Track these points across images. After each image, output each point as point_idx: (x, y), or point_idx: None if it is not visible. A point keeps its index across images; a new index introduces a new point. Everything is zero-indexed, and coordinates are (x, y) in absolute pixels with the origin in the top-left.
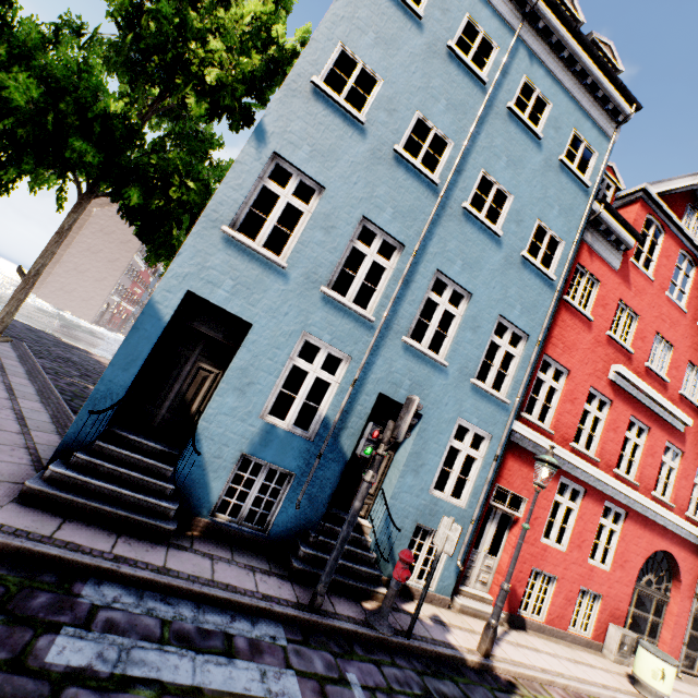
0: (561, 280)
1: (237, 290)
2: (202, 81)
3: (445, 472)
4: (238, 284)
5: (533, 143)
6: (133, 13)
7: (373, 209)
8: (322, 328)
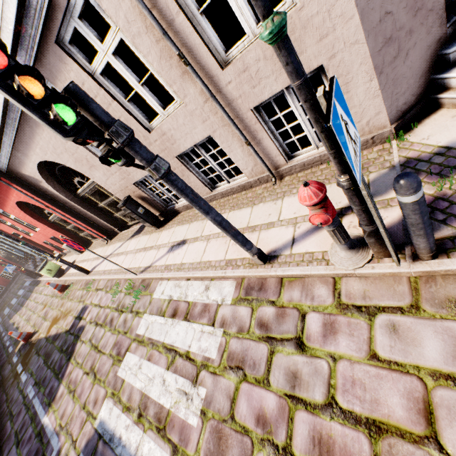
0: None
1: None
2: None
3: None
4: None
5: None
6: None
7: None
8: None
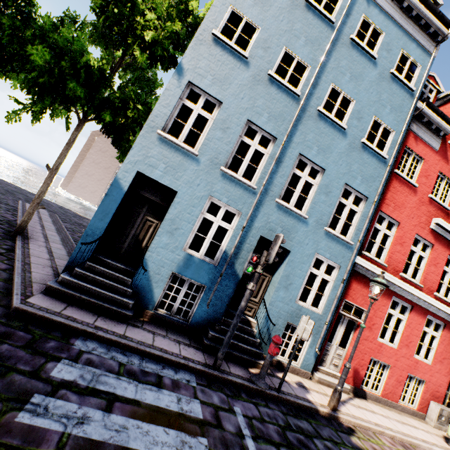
0: (391, 158)
1: (167, 170)
2: (143, 40)
3: (309, 292)
4: (168, 166)
5: (370, 62)
6: (104, 4)
7: (254, 115)
8: (221, 194)
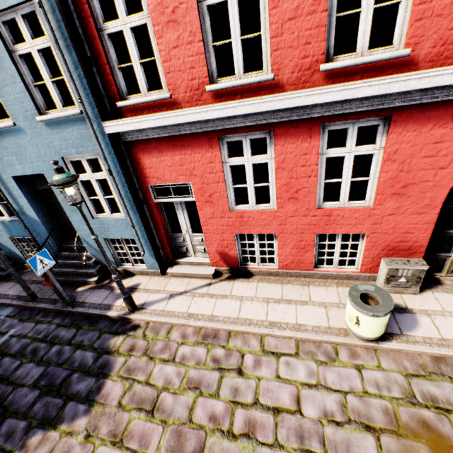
0: None
1: None
2: None
3: None
4: None
5: None
6: None
7: None
8: None
